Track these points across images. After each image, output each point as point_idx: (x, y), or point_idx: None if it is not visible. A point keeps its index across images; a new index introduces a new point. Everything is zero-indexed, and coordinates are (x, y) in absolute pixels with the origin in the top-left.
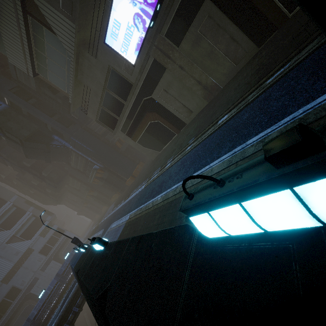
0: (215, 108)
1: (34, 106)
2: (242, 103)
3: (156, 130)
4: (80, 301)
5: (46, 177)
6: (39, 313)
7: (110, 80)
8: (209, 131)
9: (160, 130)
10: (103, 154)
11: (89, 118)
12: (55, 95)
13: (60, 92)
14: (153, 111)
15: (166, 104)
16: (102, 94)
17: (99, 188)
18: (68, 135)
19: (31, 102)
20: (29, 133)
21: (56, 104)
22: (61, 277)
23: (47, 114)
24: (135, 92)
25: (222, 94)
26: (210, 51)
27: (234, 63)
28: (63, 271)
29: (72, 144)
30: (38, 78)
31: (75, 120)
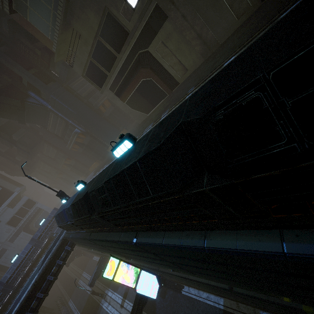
0: (216, 59)
1: (6, 54)
2: (252, 41)
3: (147, 89)
4: (64, 255)
5: (18, 141)
6: (13, 276)
7: (104, 26)
8: (214, 75)
9: (151, 89)
10: (85, 117)
11: (71, 77)
12: (32, 44)
13: (39, 43)
14: (147, 67)
15: (162, 59)
16: (93, 43)
17: (77, 157)
18: (47, 92)
19: (3, 49)
20: (0, 85)
21: (34, 55)
22: (37, 242)
23: (23, 66)
24: (130, 43)
25: (222, 47)
26: (216, 0)
27: (236, 17)
28: (39, 236)
29: (51, 103)
30: (13, 21)
31: (55, 77)
